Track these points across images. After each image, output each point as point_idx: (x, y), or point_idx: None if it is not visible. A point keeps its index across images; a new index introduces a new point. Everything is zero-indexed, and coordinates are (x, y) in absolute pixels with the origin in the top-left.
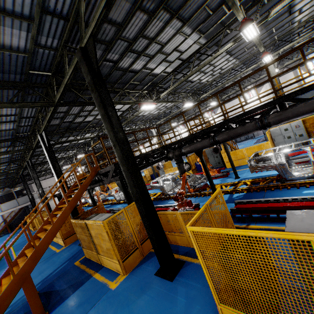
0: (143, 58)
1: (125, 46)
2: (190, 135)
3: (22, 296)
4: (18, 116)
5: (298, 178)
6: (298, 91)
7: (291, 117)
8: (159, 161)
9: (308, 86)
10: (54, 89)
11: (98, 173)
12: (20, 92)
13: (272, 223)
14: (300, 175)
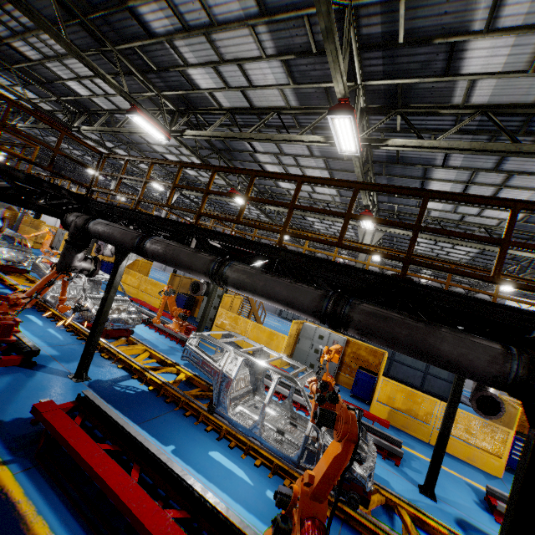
0: (168, 10)
1: None
2: (133, 211)
3: None
4: None
5: (230, 420)
6: (309, 260)
7: (259, 293)
8: (32, 209)
9: (325, 261)
10: None
11: None
12: None
13: (48, 491)
14: (237, 417)
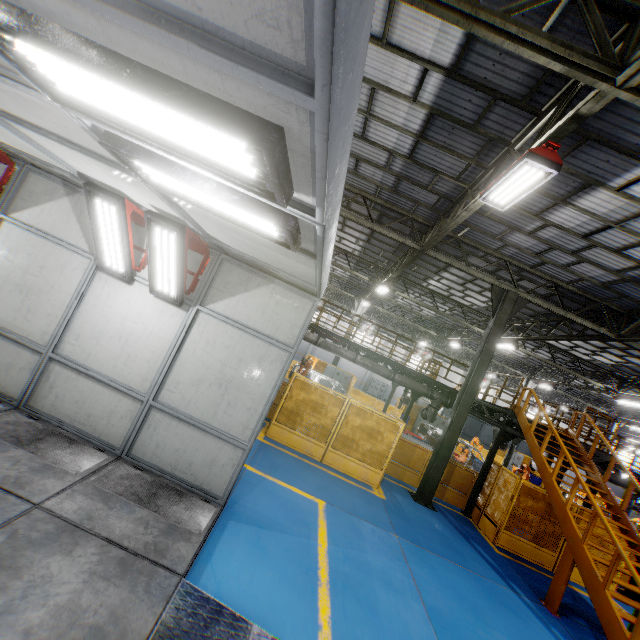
0: (603, 345)
1: None
2: None
3: (524, 602)
4: (560, 267)
5: None
6: None
7: None
8: None
9: None
10: (636, 331)
11: (566, 439)
12: (633, 296)
13: None
14: None
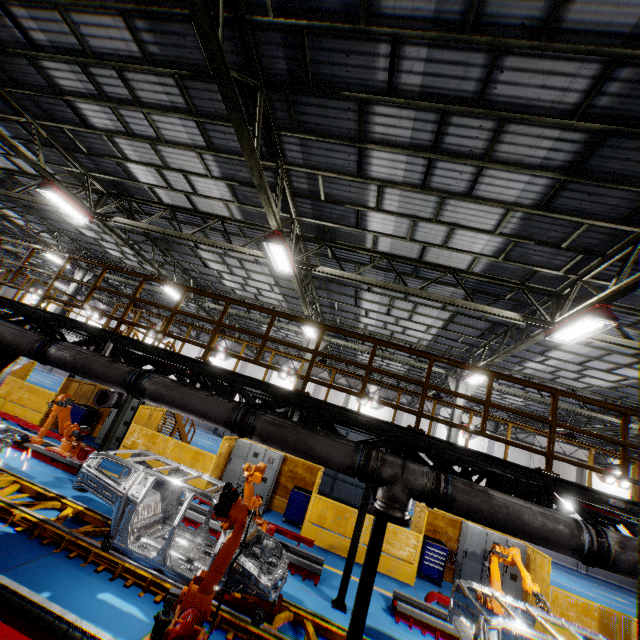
0: (112, 114)
1: (74, 46)
2: (35, 307)
3: None
4: None
5: (129, 553)
6: (229, 374)
7: (176, 405)
8: None
9: (243, 376)
10: None
11: None
12: None
13: None
14: (139, 548)
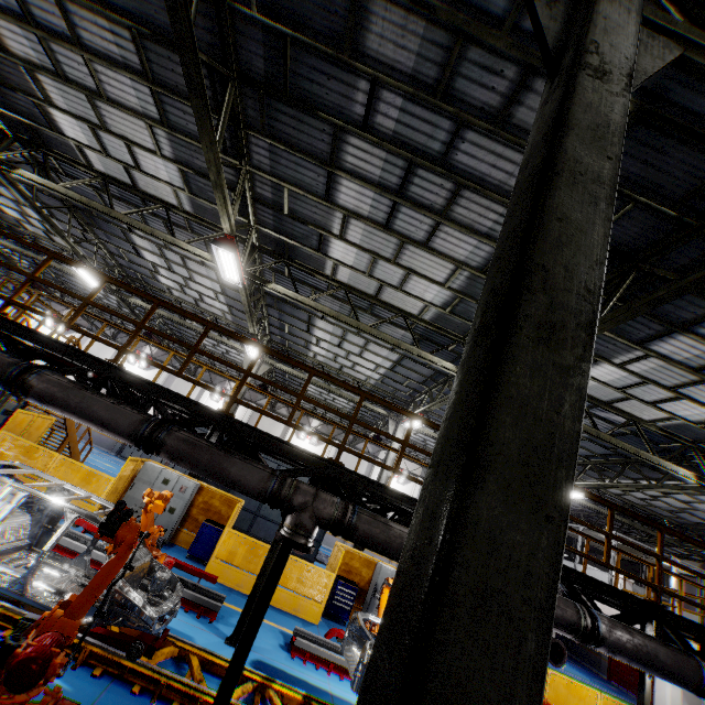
0: (39, 45)
1: None
2: None
3: None
4: None
5: None
6: (145, 384)
7: (71, 409)
8: None
9: (161, 388)
10: None
11: None
12: None
13: None
14: None
